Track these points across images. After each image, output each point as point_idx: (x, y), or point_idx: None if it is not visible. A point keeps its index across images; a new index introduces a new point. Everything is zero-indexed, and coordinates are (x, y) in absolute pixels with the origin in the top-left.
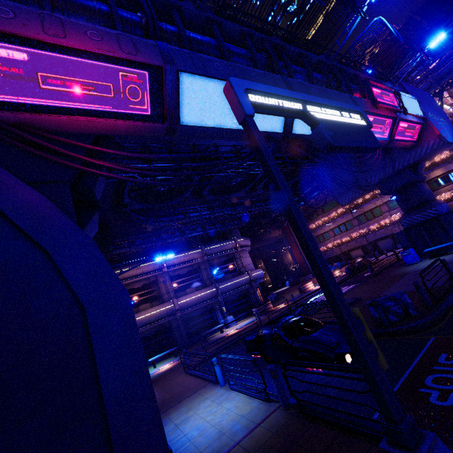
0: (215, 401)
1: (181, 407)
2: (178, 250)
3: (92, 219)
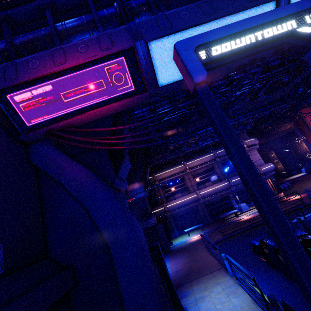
0: (224, 290)
1: (200, 283)
2: (195, 156)
3: (122, 164)
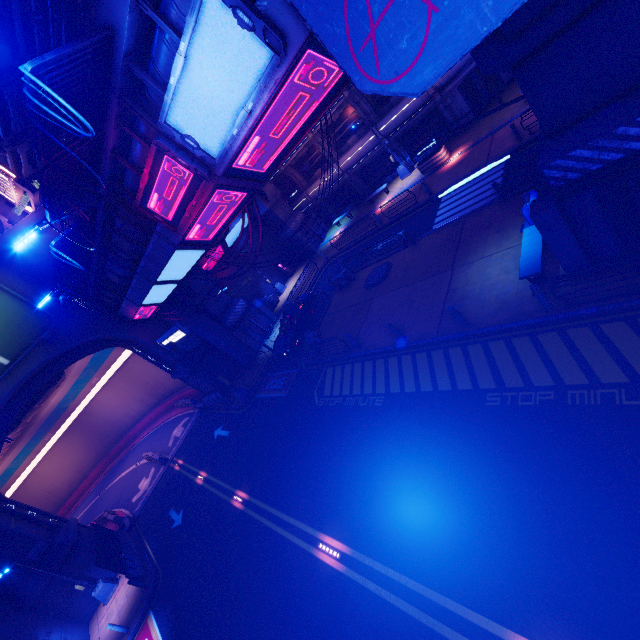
0: None
1: None
2: None
3: (194, 290)
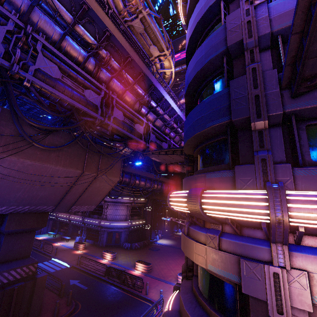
0: None
1: None
2: None
3: None
